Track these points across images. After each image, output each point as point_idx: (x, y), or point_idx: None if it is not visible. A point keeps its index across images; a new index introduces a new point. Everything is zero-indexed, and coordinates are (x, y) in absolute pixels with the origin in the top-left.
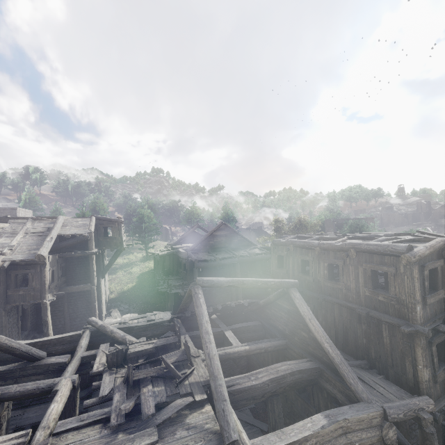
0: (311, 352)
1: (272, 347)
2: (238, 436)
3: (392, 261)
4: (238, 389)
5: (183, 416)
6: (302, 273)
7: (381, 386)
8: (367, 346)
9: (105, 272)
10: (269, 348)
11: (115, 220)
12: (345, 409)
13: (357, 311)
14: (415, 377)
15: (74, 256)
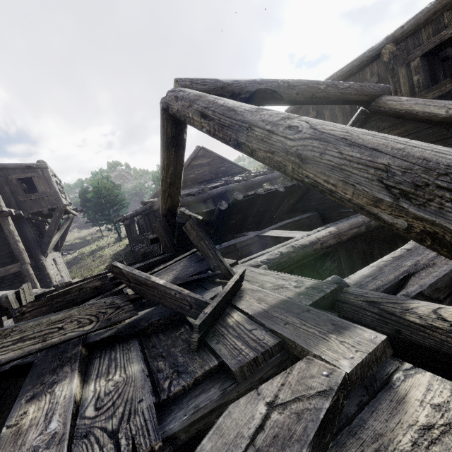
0: None
1: None
2: None
3: None
4: (443, 276)
5: None
6: None
7: None
8: None
9: (45, 247)
10: (372, 222)
11: (34, 166)
12: None
13: None
14: None
15: None
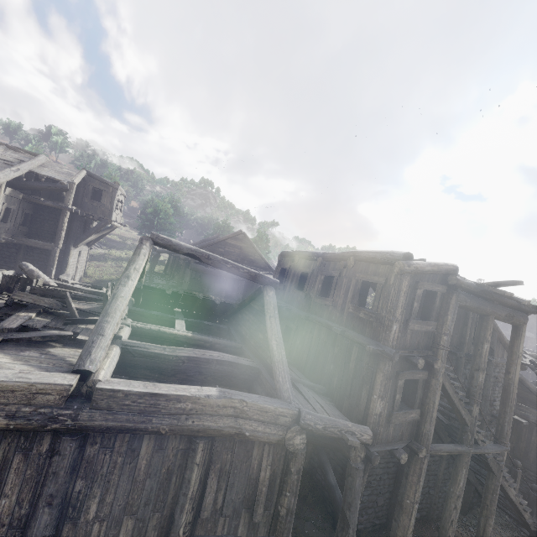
0: (259, 355)
1: (221, 345)
2: (94, 369)
3: (386, 270)
4: (141, 350)
5: (51, 346)
6: (297, 289)
7: (321, 406)
8: (332, 373)
9: (79, 241)
10: (217, 345)
11: (110, 184)
12: (251, 396)
13: (333, 328)
14: (367, 410)
15: (46, 209)
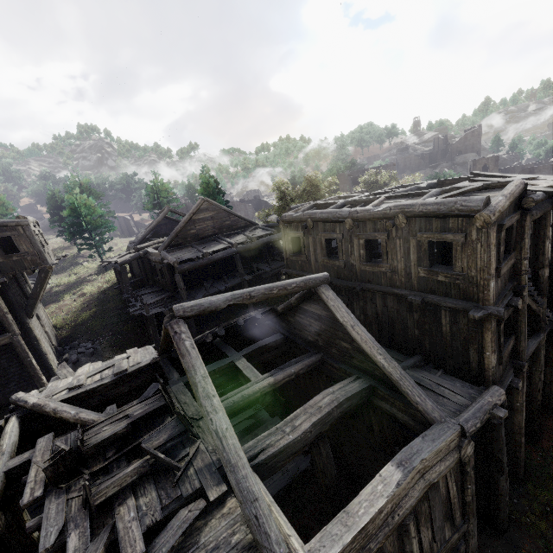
0: (357, 367)
1: (304, 368)
2: (285, 547)
3: (460, 224)
4: (270, 454)
5: (195, 532)
6: (328, 258)
7: (445, 388)
8: (420, 338)
9: (31, 309)
10: (301, 371)
11: (14, 224)
12: (418, 444)
13: (408, 299)
14: (480, 365)
15: None
